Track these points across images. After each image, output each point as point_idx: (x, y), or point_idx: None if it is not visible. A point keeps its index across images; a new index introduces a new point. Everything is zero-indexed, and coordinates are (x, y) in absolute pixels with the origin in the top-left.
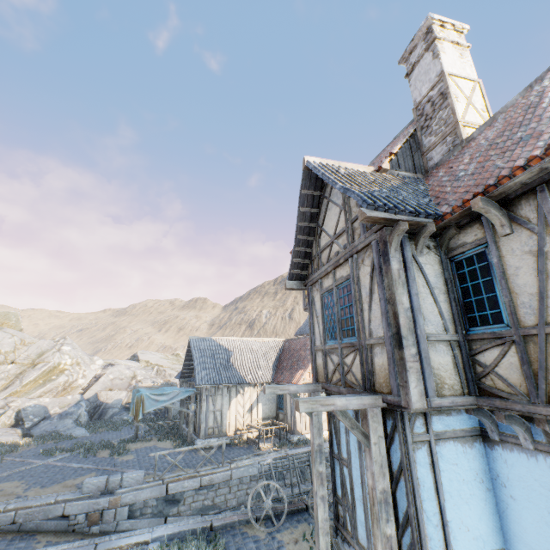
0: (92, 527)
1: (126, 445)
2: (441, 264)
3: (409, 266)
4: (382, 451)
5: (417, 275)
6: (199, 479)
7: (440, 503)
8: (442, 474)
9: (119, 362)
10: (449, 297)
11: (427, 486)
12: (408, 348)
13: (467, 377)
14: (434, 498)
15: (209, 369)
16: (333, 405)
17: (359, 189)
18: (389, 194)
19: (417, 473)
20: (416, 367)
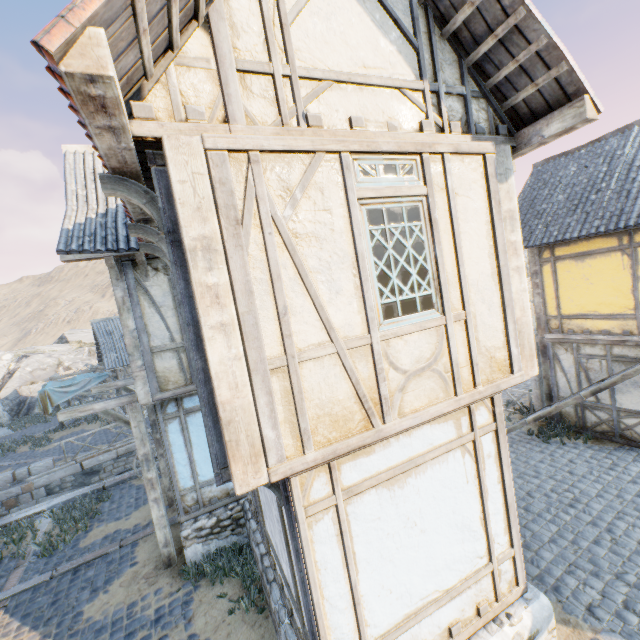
0: (11, 509)
1: (49, 436)
2: (171, 282)
3: (132, 293)
4: (143, 430)
5: (143, 298)
6: (115, 451)
7: (188, 452)
8: (192, 434)
9: (41, 349)
10: (177, 312)
11: (178, 444)
12: (135, 362)
13: (190, 373)
14: (184, 450)
15: (120, 351)
16: (92, 410)
17: (87, 212)
18: (117, 216)
19: (169, 439)
20: (143, 375)
